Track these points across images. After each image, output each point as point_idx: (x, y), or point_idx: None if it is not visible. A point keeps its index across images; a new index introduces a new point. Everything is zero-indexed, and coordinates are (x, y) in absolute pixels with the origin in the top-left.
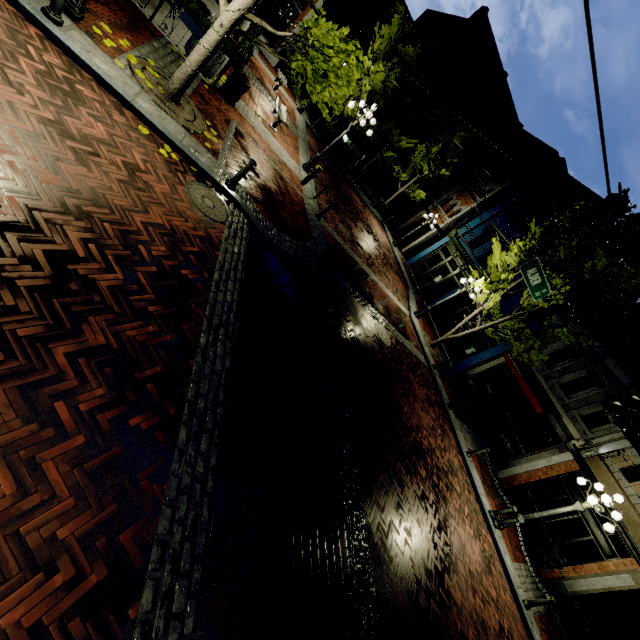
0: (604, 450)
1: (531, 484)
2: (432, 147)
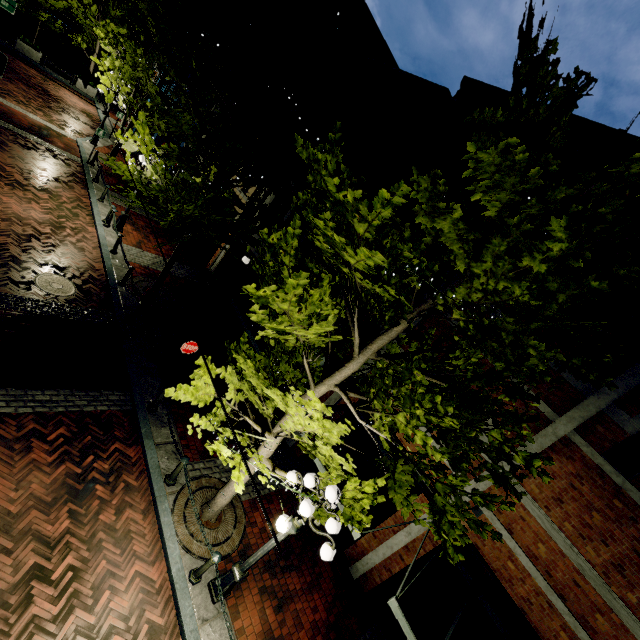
0: None
1: None
2: (87, 2)
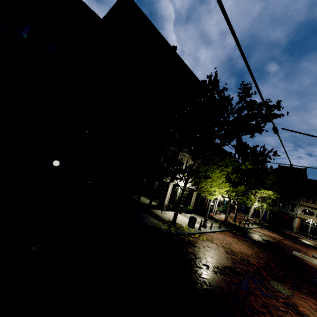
0: (299, 213)
1: (299, 228)
2: None
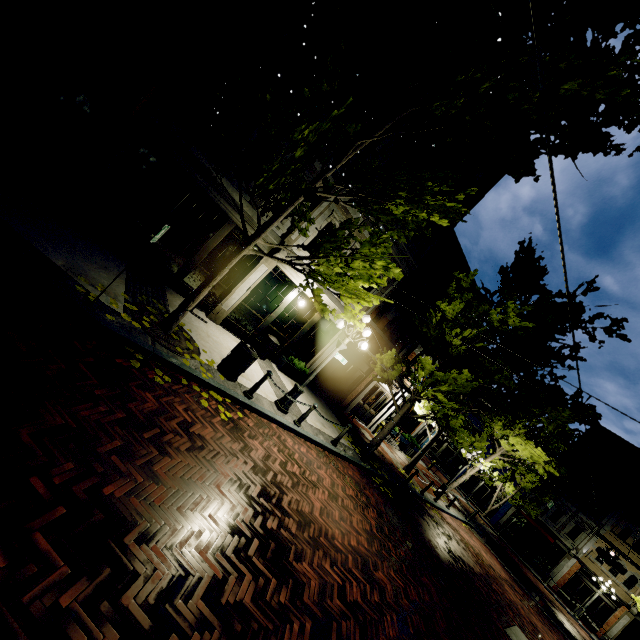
0: (584, 550)
1: (566, 583)
2: None
